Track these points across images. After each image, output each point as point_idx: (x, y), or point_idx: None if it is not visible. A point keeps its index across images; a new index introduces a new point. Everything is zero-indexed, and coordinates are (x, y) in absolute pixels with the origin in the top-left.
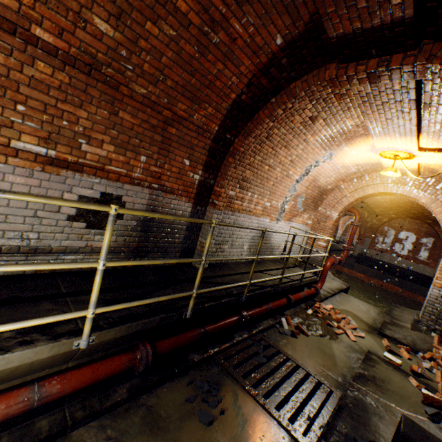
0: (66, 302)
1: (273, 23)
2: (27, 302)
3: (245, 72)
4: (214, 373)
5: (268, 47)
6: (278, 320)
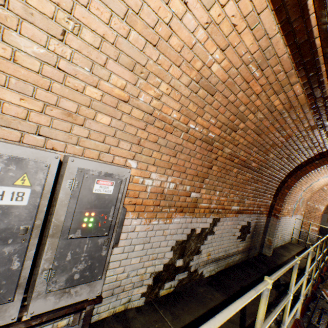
0: None
1: None
2: (249, 289)
3: (311, 155)
4: None
5: None
6: (319, 292)
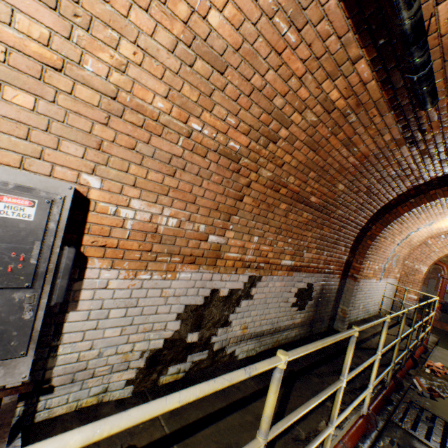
0: (319, 375)
1: (441, 168)
2: (301, 375)
3: (402, 189)
4: (401, 435)
5: (428, 177)
6: (410, 380)
